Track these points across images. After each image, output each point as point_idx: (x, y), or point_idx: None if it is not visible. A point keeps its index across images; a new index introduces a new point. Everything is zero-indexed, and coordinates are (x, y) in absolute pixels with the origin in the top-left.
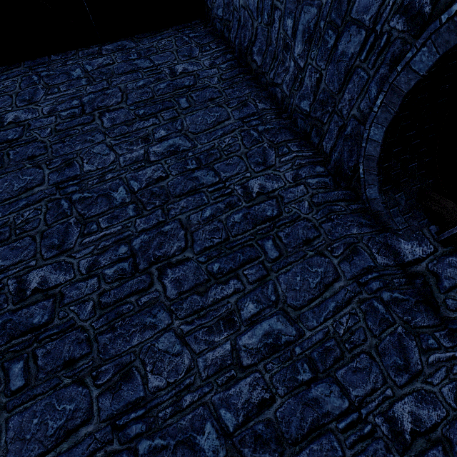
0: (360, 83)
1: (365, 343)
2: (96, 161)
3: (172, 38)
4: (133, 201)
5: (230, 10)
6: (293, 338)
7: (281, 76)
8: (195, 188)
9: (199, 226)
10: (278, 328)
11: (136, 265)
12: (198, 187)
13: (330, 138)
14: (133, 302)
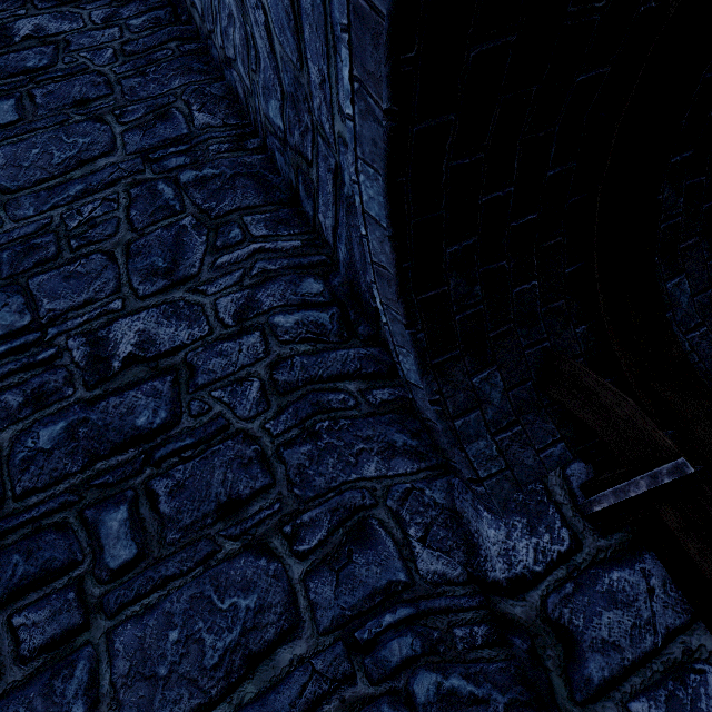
0: (317, 14)
1: None
2: None
3: None
4: None
5: None
6: None
7: (230, 37)
8: None
9: None
10: None
11: None
12: None
13: (327, 205)
14: None
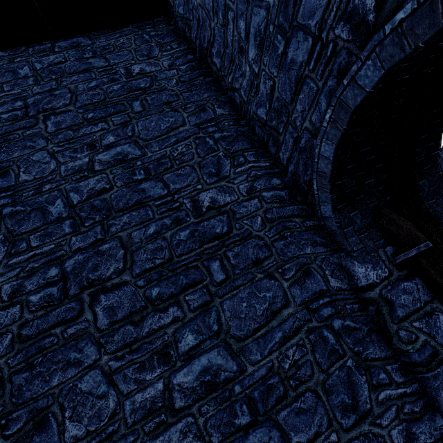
0: (311, 94)
1: (311, 379)
2: (34, 170)
3: (132, 36)
4: (71, 215)
5: (189, 8)
6: (233, 375)
7: (239, 81)
8: (140, 202)
9: (141, 245)
10: (218, 363)
11: (66, 290)
12: (144, 200)
13: (286, 149)
14: (57, 334)
